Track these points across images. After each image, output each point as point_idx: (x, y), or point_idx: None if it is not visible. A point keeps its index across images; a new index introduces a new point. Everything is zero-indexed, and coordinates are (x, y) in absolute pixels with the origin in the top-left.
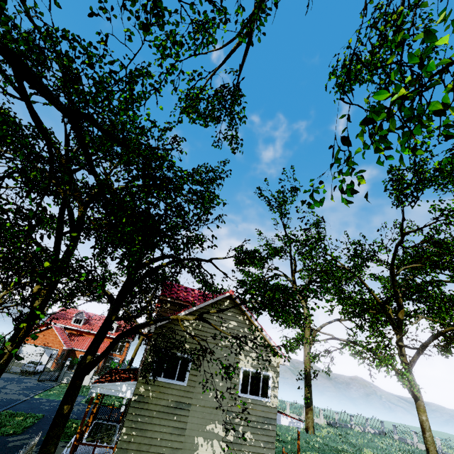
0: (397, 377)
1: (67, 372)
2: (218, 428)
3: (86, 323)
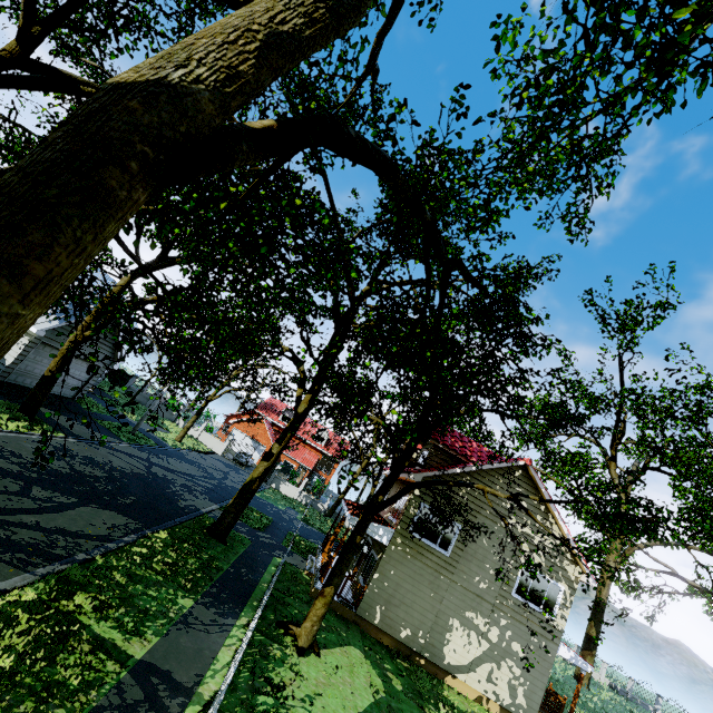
0: None
1: (277, 477)
2: (479, 620)
3: None
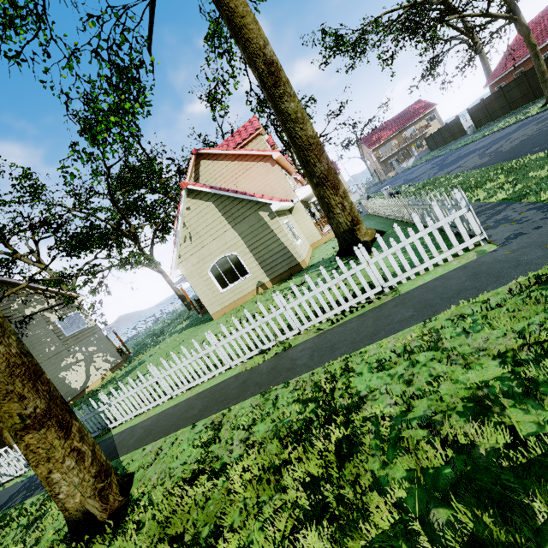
0: (148, 265)
1: None
2: (70, 360)
3: None
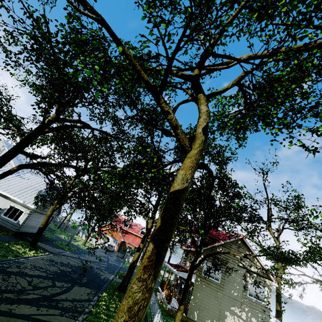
0: None
1: (128, 255)
2: (237, 310)
3: (130, 227)
